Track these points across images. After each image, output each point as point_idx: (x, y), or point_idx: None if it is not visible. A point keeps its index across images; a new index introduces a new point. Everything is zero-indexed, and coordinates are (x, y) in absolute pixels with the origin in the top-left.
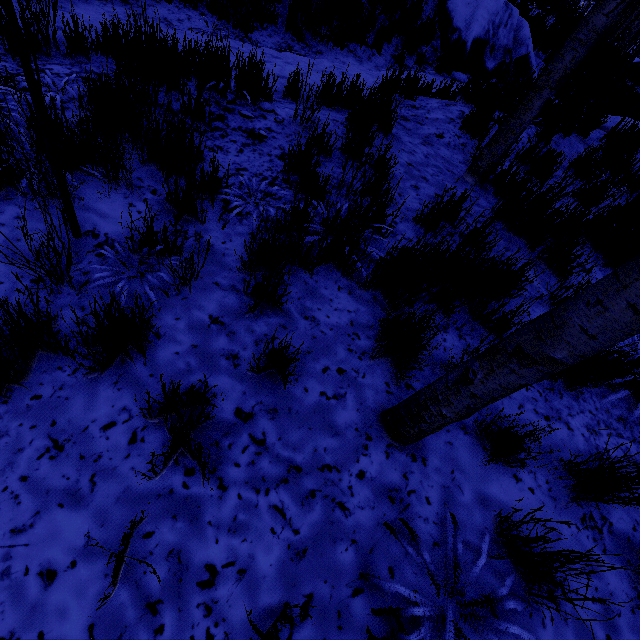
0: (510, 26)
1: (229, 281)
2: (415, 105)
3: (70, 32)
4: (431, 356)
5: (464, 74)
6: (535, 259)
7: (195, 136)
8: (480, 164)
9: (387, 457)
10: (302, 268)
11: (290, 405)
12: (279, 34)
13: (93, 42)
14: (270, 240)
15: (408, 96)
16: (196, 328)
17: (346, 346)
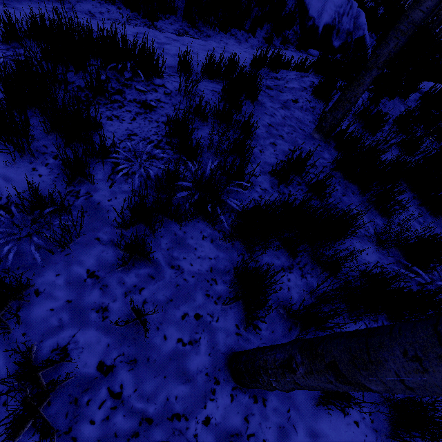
0: (351, 15)
1: (109, 236)
2: (277, 77)
3: (4, 24)
4: (277, 296)
5: (317, 51)
6: (365, 202)
7: (97, 107)
8: (324, 125)
9: (232, 400)
10: (173, 221)
11: (149, 354)
12: (178, 22)
13: (25, 31)
14: (141, 203)
15: (272, 70)
16: (73, 283)
17: (204, 292)
